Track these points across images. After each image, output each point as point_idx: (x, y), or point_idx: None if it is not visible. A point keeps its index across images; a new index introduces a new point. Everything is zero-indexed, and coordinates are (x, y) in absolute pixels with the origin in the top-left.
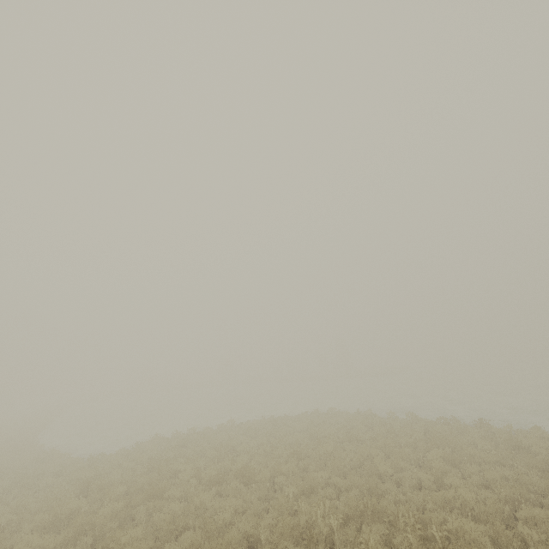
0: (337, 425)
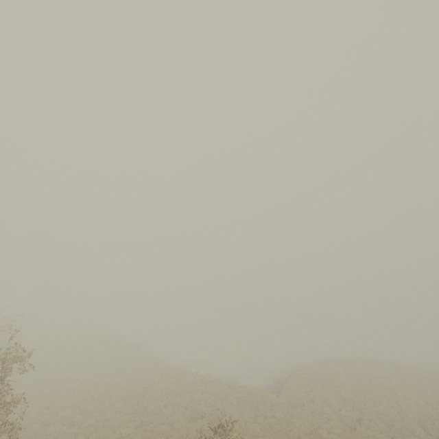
0: (399, 374)
